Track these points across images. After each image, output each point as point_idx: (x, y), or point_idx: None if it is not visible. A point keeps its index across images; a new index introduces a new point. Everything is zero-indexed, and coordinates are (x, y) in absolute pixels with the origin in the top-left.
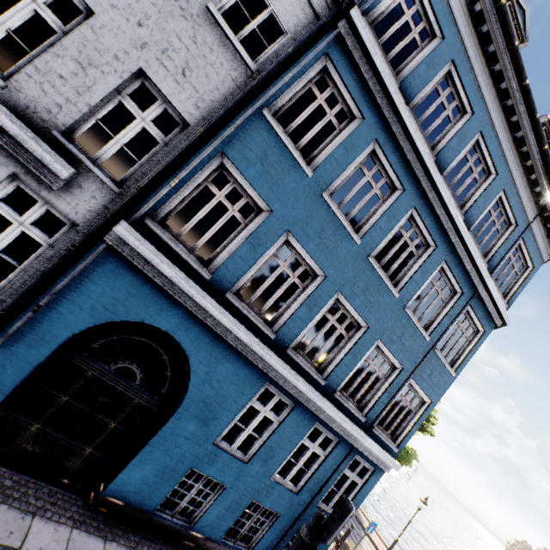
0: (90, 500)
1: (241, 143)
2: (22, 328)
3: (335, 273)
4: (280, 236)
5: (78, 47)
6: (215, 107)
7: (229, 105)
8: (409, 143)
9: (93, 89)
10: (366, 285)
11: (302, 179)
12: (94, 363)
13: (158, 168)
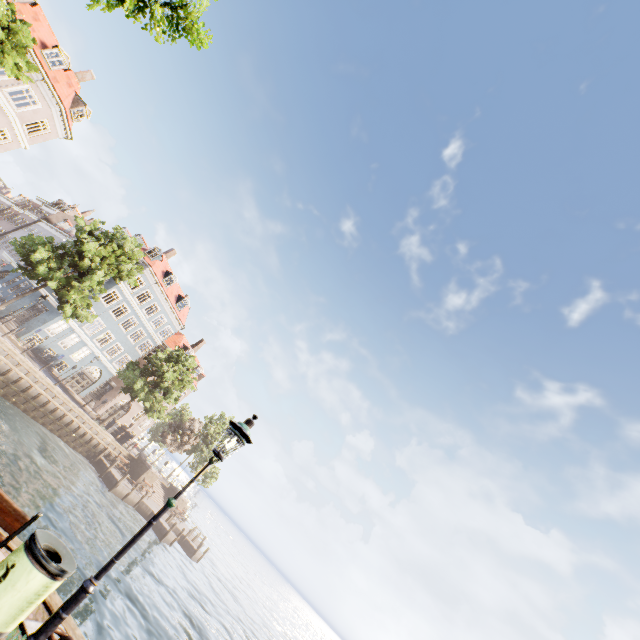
0: None
1: None
2: None
3: None
4: None
5: None
6: None
7: None
8: None
9: None
10: None
11: None
12: None
13: None
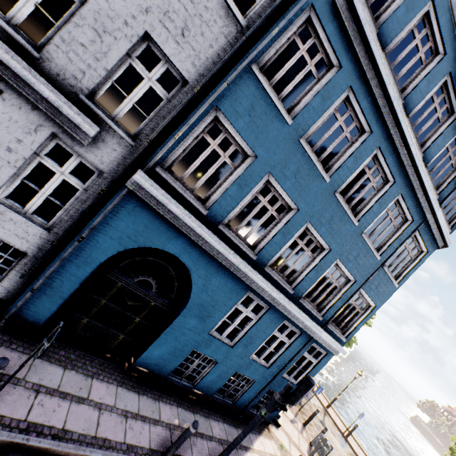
0: (125, 368)
1: (232, 98)
2: (72, 253)
3: (306, 207)
4: (263, 178)
5: (94, 16)
6: (209, 64)
7: (222, 62)
8: (381, 88)
9: (108, 55)
10: (331, 216)
11: (282, 127)
12: (122, 277)
13: (164, 123)
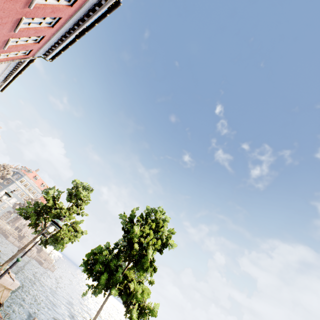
0: None
1: None
2: None
3: None
4: None
5: None
6: None
7: None
8: None
9: None
10: None
11: None
12: None
13: None
